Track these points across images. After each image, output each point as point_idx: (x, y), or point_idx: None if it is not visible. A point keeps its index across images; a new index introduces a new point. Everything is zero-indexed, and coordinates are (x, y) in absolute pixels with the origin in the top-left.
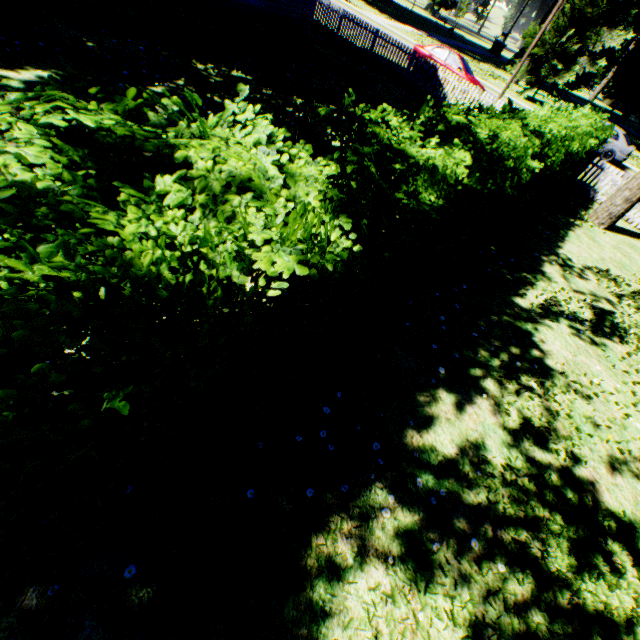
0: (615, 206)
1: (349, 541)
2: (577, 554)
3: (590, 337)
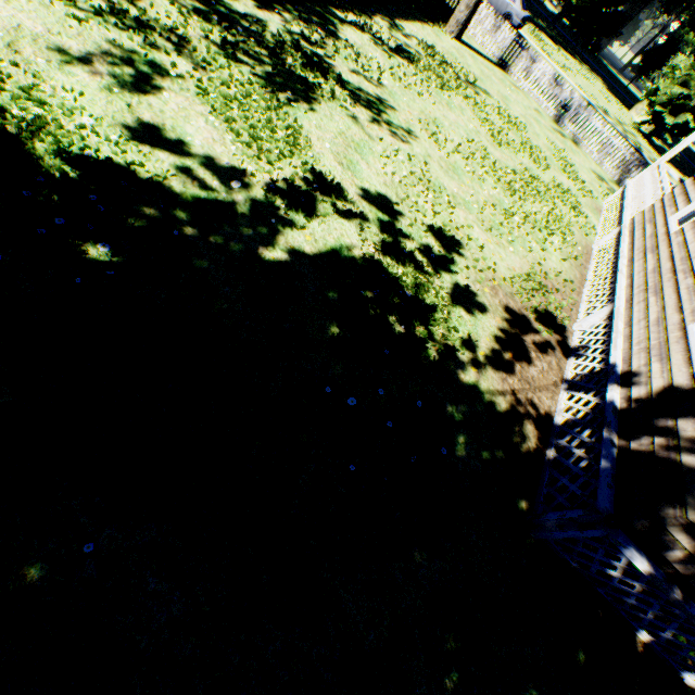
0: (460, 13)
1: None
2: (303, 64)
3: (385, 50)
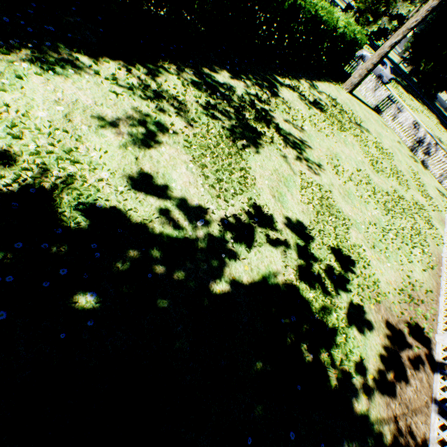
0: (354, 79)
1: (174, 71)
2: (255, 117)
3: (306, 103)
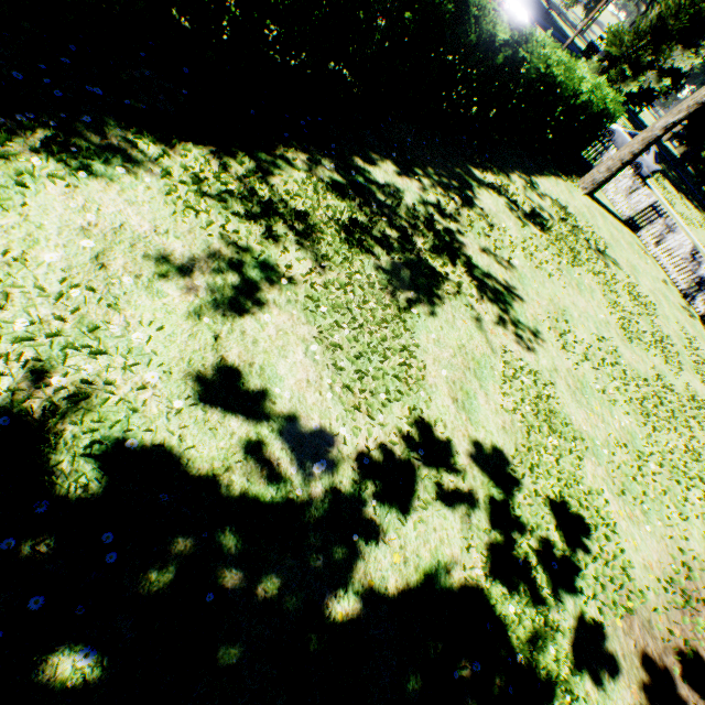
0: (599, 173)
1: (302, 163)
2: (433, 246)
3: (519, 216)
